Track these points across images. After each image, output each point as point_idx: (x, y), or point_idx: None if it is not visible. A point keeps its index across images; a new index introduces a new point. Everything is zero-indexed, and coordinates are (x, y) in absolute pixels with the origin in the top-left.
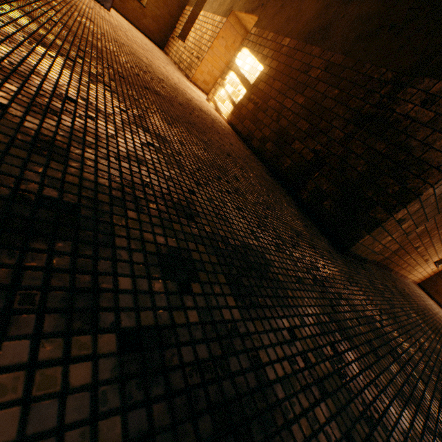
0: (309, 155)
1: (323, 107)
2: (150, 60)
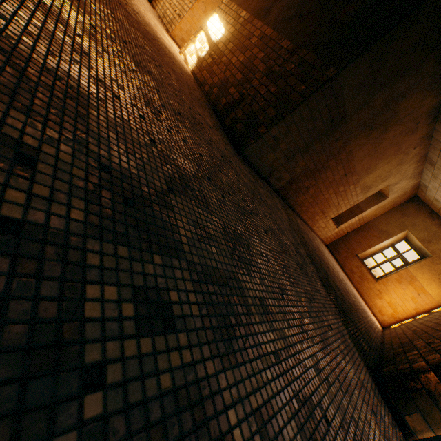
0: (238, 96)
1: (253, 65)
2: None
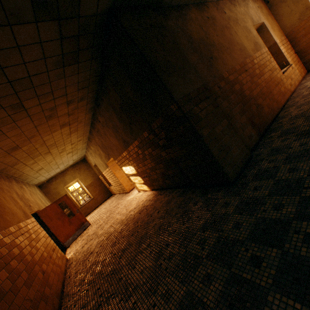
0: (176, 170)
1: (155, 155)
2: (113, 223)
